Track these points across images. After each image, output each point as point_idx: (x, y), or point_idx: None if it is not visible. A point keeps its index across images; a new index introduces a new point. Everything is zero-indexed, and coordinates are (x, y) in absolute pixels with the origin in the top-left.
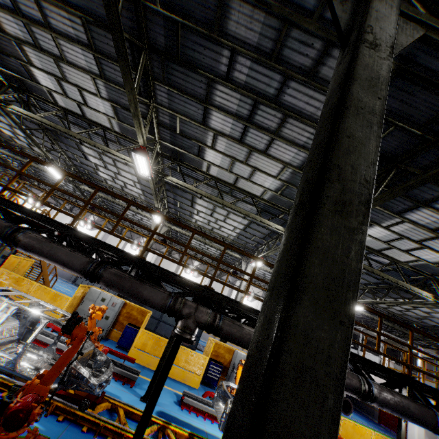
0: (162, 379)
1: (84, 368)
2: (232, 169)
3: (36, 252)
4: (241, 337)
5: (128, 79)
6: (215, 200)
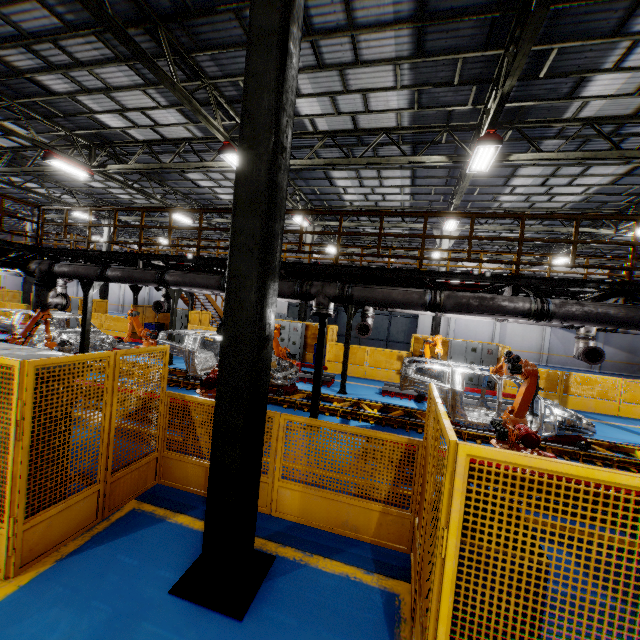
0: (320, 353)
1: None
2: (339, 110)
3: (183, 285)
4: (374, 297)
5: (162, 77)
6: (338, 164)
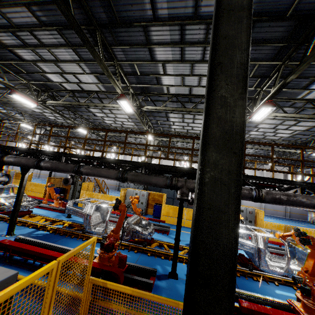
0: (179, 224)
1: (138, 227)
2: (184, 84)
3: (92, 175)
4: None
5: (95, 55)
6: (180, 110)
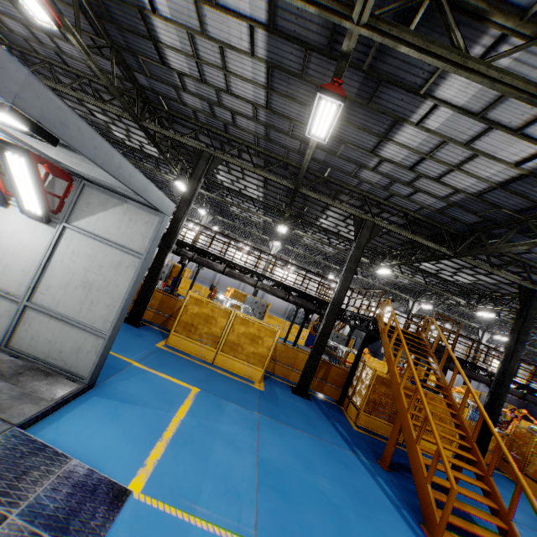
0: None
1: None
2: None
3: None
4: None
5: None
6: None
